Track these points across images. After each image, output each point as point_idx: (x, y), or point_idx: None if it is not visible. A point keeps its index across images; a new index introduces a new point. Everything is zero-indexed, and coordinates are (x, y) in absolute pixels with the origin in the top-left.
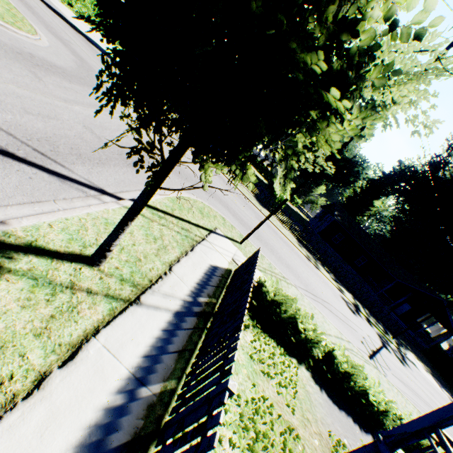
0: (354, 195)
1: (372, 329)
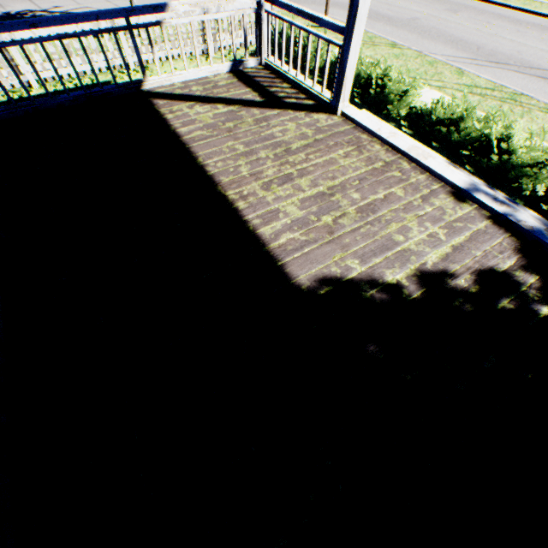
0: None
1: None
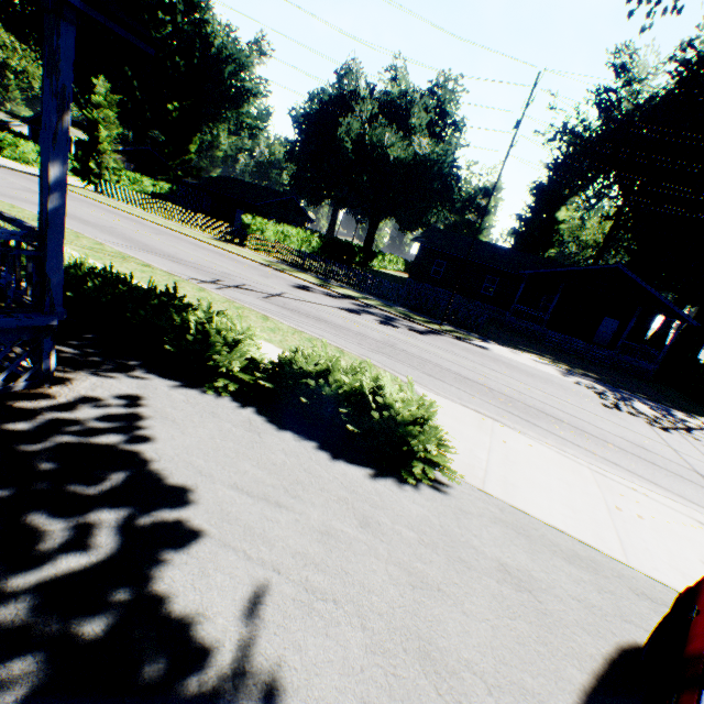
0: (523, 222)
1: (352, 306)
